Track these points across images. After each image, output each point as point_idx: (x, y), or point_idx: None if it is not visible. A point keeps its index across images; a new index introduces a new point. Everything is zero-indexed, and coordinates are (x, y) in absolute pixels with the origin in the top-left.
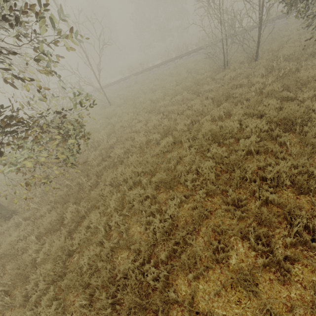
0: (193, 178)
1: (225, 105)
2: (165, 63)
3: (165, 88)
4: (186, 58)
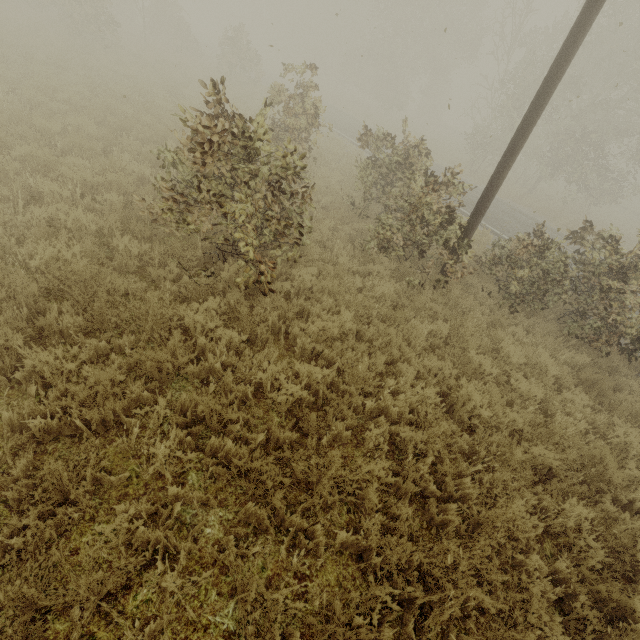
0: None
1: None
2: None
3: None
4: None
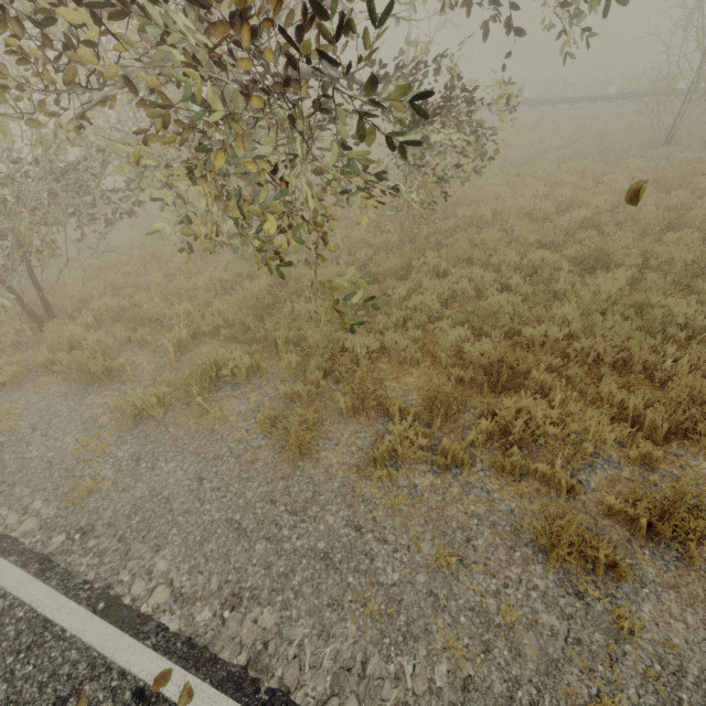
0: (633, 265)
1: (680, 194)
2: (517, 107)
3: (536, 147)
4: (567, 109)
